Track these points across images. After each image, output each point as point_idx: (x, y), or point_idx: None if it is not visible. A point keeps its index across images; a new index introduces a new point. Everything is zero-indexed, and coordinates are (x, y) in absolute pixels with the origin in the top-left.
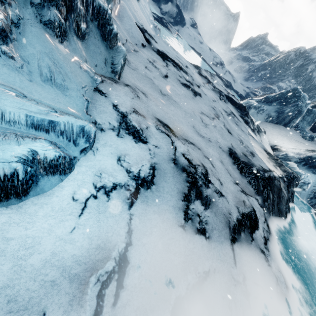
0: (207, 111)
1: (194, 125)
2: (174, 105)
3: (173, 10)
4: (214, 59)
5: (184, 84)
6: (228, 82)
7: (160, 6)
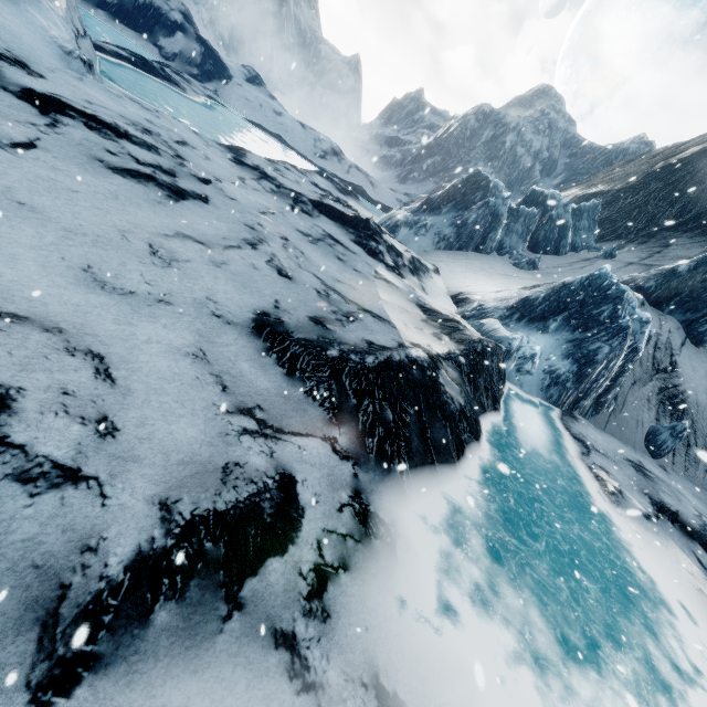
0: (216, 234)
1: (95, 263)
2: (2, 215)
3: (191, 49)
4: (317, 145)
5: (124, 171)
6: (357, 186)
7: (158, 42)
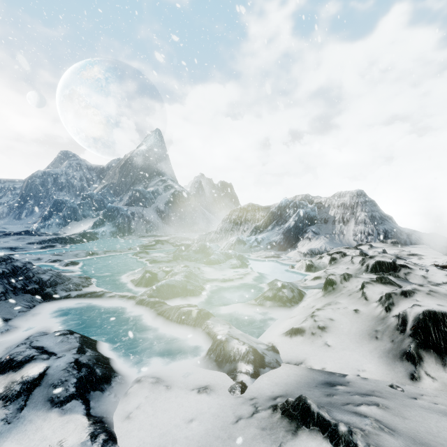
0: None
1: None
2: None
3: None
4: None
5: None
6: None
7: None
